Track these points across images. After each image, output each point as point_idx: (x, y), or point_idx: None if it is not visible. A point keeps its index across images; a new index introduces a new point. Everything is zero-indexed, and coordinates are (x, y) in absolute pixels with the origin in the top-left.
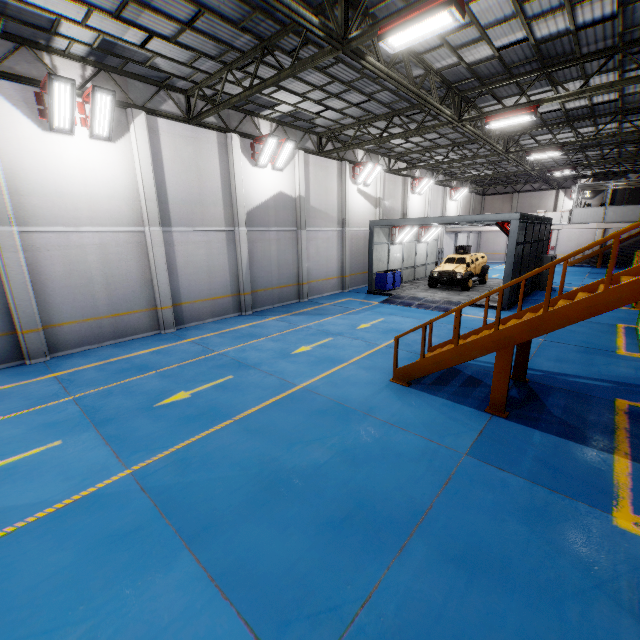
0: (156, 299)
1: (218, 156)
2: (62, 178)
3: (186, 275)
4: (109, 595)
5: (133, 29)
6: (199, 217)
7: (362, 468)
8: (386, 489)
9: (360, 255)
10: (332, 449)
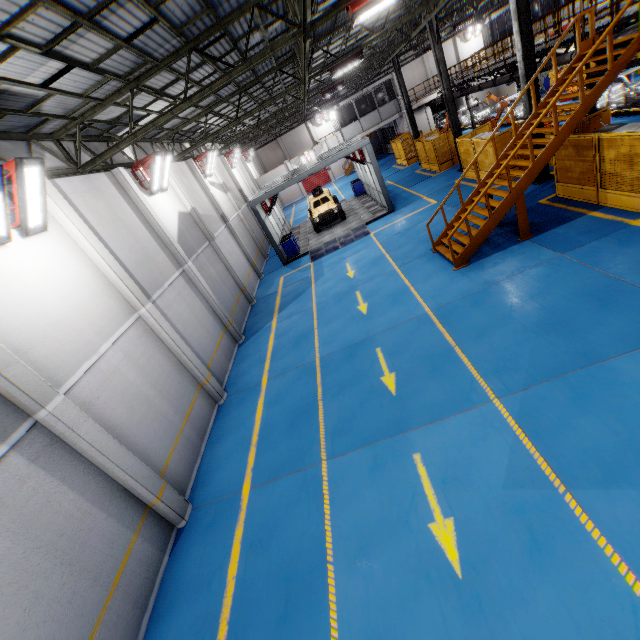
0: (196, 376)
1: (123, 199)
2: (40, 305)
3: (191, 337)
4: (632, 394)
5: (50, 62)
6: (158, 273)
7: (554, 291)
8: (580, 284)
9: (246, 241)
10: (527, 301)
